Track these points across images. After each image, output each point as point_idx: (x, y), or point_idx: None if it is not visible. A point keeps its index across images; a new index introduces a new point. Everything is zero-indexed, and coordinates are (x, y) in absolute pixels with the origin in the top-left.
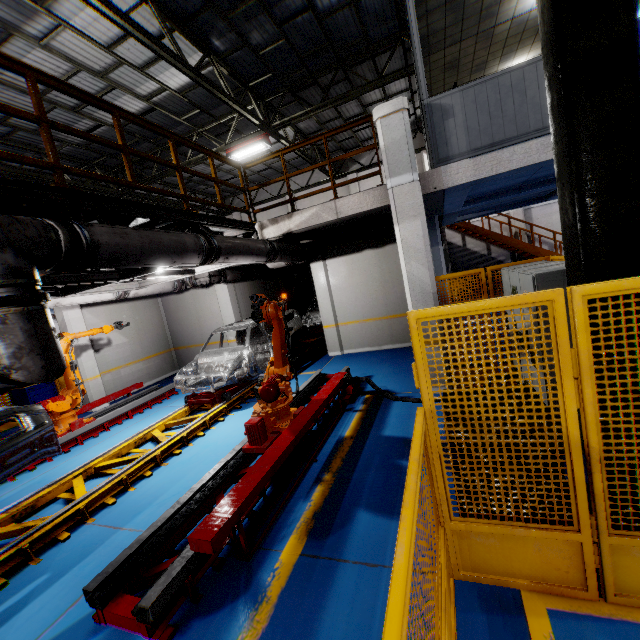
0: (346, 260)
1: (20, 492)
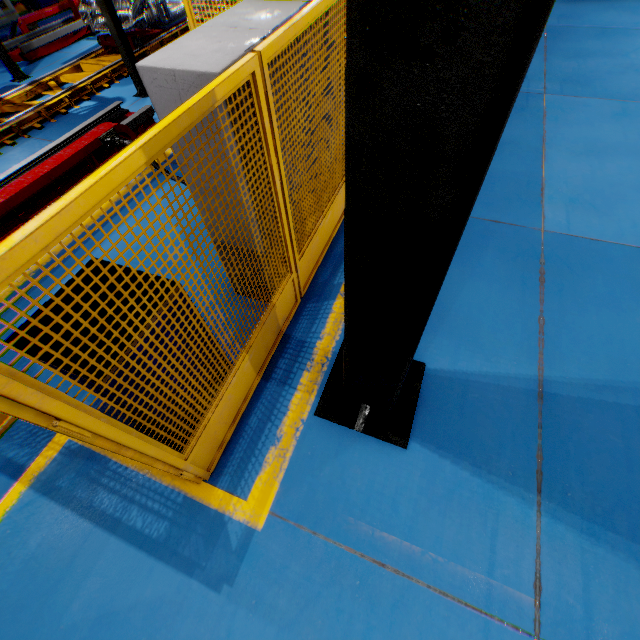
0: None
1: (93, 49)
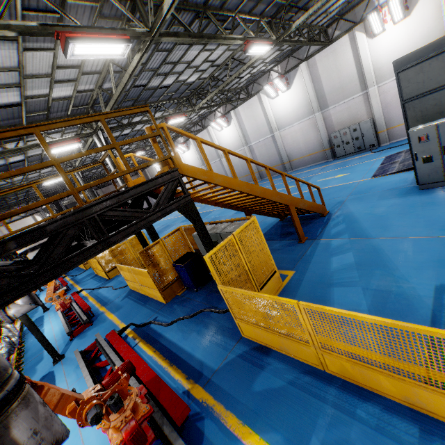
0: (33, 253)
1: None
